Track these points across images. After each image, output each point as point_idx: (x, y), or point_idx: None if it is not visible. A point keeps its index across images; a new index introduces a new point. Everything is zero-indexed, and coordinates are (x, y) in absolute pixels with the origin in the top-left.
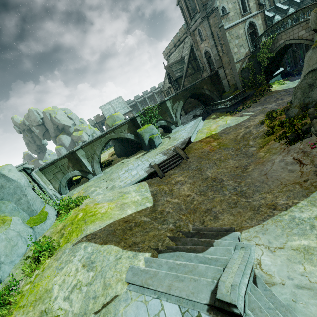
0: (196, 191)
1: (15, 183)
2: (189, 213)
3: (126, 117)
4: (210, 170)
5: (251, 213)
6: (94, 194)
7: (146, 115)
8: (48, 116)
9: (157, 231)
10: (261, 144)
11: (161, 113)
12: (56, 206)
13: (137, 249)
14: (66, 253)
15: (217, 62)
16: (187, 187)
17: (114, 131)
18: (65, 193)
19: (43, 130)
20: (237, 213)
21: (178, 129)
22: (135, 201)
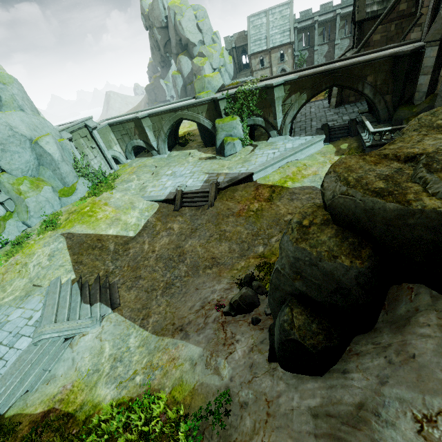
0: (159, 253)
1: (50, 156)
2: (132, 268)
3: (279, 53)
4: (195, 240)
5: (139, 307)
6: (125, 186)
7: (236, 100)
8: (173, 17)
9: (102, 263)
10: (267, 252)
11: (263, 104)
12: (94, 181)
13: (76, 268)
14: (54, 237)
15: (438, 22)
16: (163, 243)
17: (189, 108)
18: (130, 159)
19: (166, 37)
20: (139, 298)
21: (278, 140)
22: (127, 223)
